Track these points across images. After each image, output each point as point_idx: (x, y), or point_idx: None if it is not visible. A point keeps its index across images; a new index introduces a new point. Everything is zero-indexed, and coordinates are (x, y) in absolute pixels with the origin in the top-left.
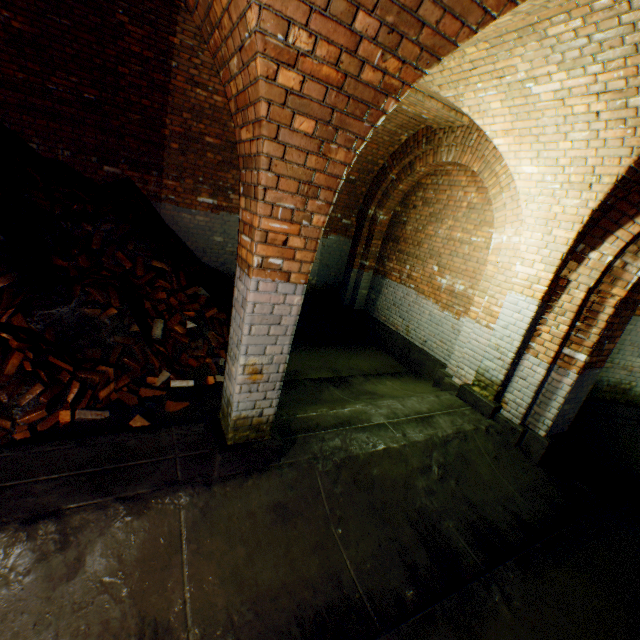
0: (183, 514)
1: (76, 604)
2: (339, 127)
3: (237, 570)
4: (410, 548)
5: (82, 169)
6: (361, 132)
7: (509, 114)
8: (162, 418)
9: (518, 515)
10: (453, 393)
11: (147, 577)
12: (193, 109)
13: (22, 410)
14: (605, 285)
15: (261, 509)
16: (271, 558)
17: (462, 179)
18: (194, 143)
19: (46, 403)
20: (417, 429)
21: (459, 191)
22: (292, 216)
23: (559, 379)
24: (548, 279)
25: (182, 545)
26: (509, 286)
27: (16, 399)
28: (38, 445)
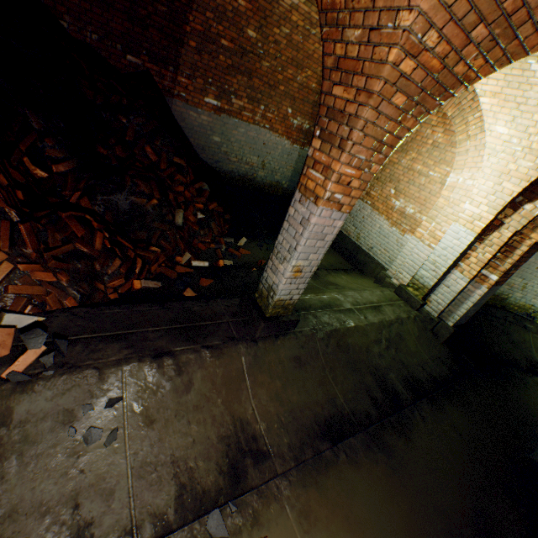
0: (243, 359)
1: (195, 406)
2: (419, 103)
3: (278, 394)
4: (371, 388)
5: (107, 55)
6: (431, 108)
7: (503, 80)
8: (200, 291)
9: (430, 373)
10: (391, 290)
11: (229, 394)
12: (216, 9)
13: (109, 277)
14: (527, 230)
15: (286, 359)
16: (295, 388)
17: (433, 119)
18: (210, 44)
19: (124, 274)
20: (373, 314)
21: (428, 129)
22: (360, 165)
23: (473, 290)
24: (488, 219)
25: (245, 377)
26: (455, 219)
27: (105, 269)
28: (135, 305)
